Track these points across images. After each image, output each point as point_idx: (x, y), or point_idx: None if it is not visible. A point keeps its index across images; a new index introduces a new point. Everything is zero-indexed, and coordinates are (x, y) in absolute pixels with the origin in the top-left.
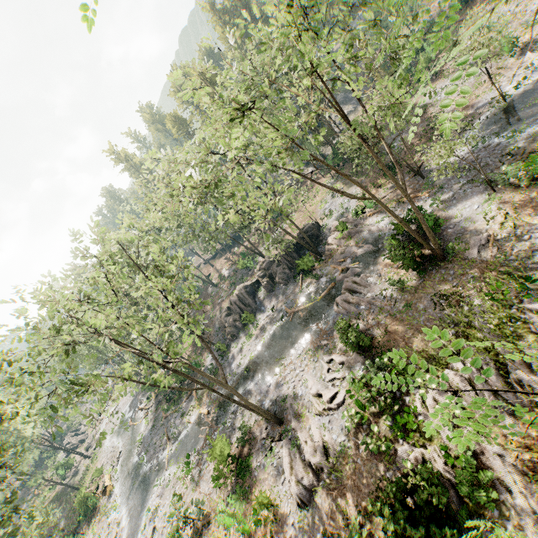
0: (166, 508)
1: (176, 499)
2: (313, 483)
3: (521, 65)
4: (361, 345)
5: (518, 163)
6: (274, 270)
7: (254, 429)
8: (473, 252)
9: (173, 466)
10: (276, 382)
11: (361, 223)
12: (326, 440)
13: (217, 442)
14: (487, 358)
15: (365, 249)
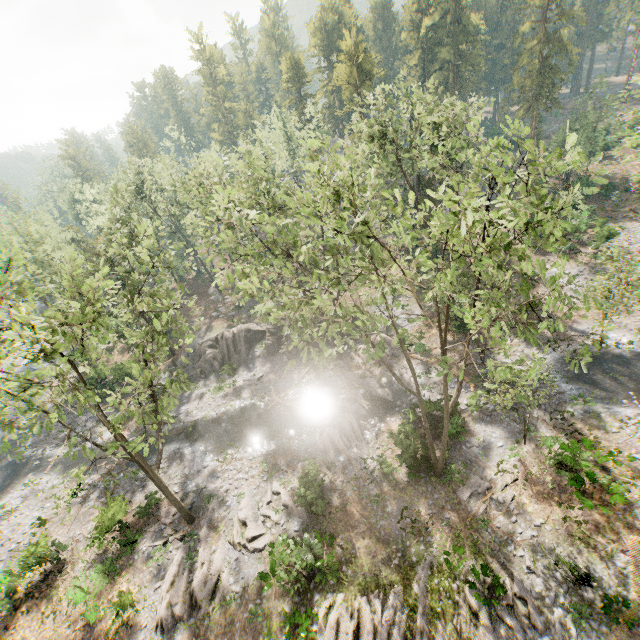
0: (23, 518)
1: (38, 524)
2: (184, 615)
3: (639, 320)
4: (313, 505)
5: (561, 432)
6: (288, 336)
7: (162, 504)
8: (466, 493)
9: (56, 476)
10: (213, 469)
11: (399, 356)
12: (222, 578)
13: (114, 505)
14: (405, 616)
15: (384, 393)
